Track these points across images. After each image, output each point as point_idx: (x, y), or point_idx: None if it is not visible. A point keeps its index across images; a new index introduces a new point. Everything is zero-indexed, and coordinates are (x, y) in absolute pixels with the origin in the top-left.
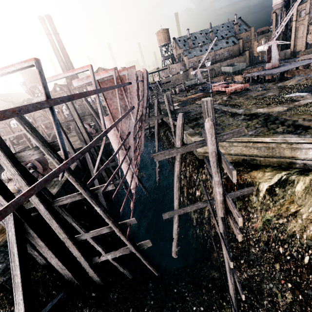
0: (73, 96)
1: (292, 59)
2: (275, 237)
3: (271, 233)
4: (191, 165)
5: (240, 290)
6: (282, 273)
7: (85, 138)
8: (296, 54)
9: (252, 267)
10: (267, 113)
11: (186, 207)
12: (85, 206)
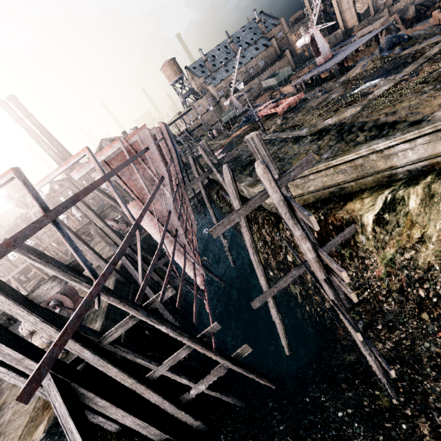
0: (77, 195)
1: (348, 41)
2: (408, 278)
3: (401, 276)
4: (266, 225)
5: (385, 366)
6: (435, 323)
7: (115, 240)
8: (350, 33)
9: (394, 330)
10: (338, 122)
11: (278, 282)
12: (146, 331)
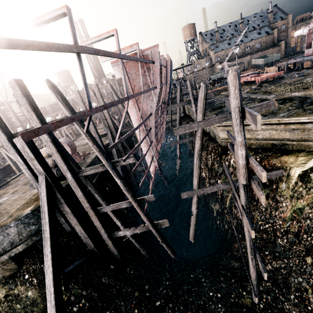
0: (99, 51)
1: None
2: (308, 228)
3: (303, 224)
4: (213, 152)
5: (262, 269)
6: None
7: (109, 124)
8: None
9: (278, 259)
10: (303, 96)
11: (206, 187)
12: (107, 188)
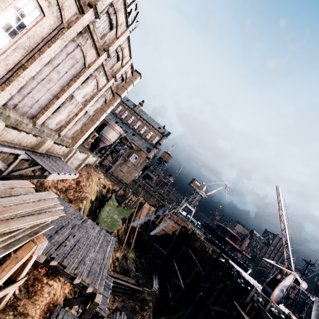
0: None
1: None
2: None
3: None
4: None
5: None
6: None
7: None
8: None
9: None
10: None
11: None
12: None
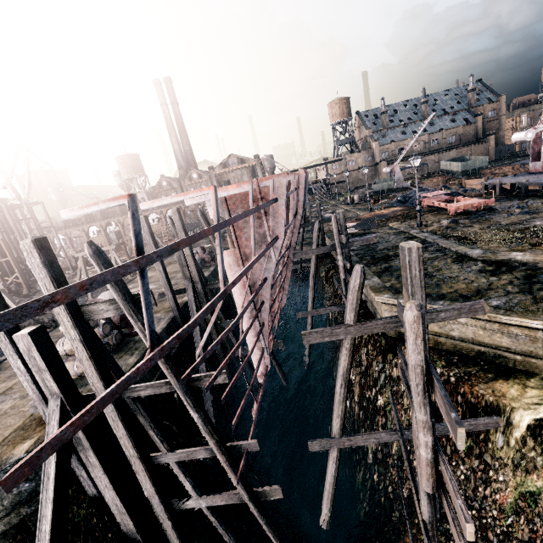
0: (179, 243)
1: None
2: None
3: (539, 527)
4: (371, 345)
5: None
6: None
7: (193, 275)
8: None
9: None
10: (532, 263)
11: (355, 436)
12: (176, 394)
